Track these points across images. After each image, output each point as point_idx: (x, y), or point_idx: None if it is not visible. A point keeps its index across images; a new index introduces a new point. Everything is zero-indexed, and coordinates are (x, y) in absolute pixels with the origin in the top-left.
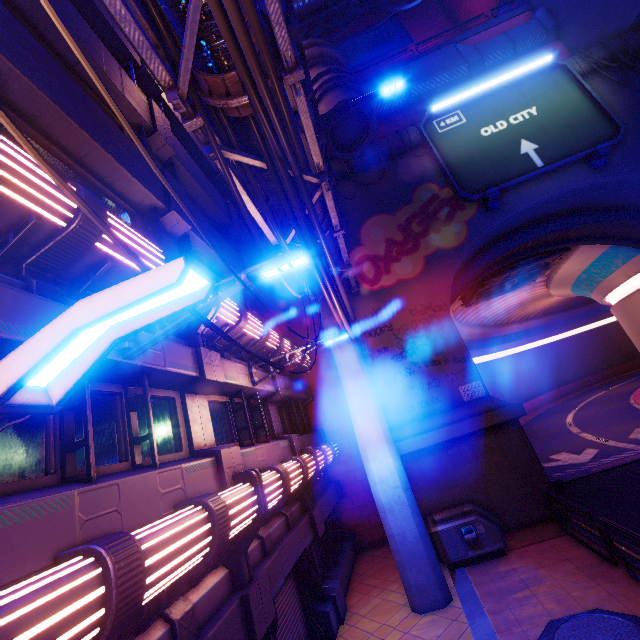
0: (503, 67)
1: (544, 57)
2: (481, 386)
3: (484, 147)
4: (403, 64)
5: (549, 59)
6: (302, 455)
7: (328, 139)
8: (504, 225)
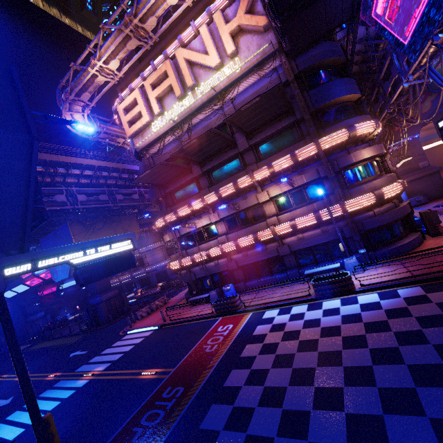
0: None
1: None
2: (427, 162)
3: None
4: None
5: None
6: None
7: None
8: None
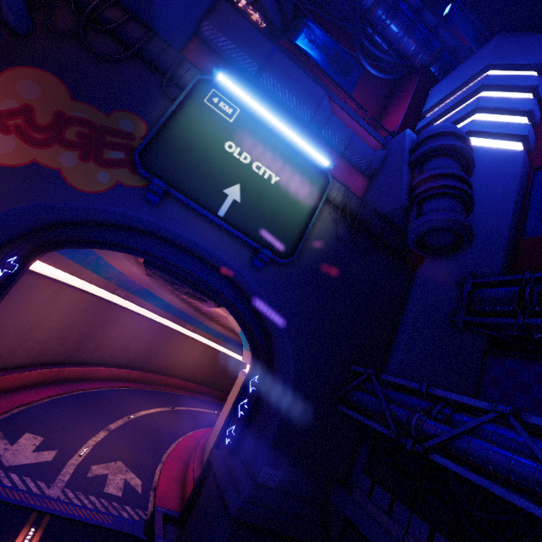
0: (329, 150)
1: (324, 157)
2: None
3: (211, 153)
4: (290, 57)
5: (326, 164)
6: None
7: None
8: (157, 227)
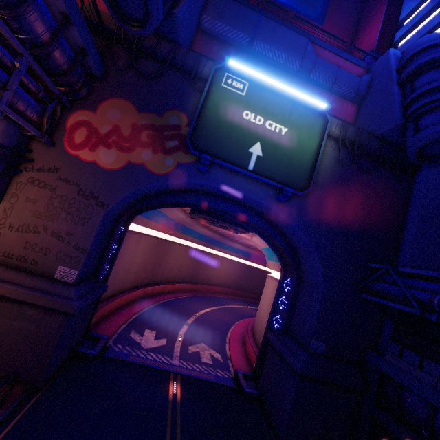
0: (318, 89)
1: (321, 102)
2: (75, 275)
3: (235, 124)
4: (273, 18)
5: (324, 106)
6: None
7: None
8: (206, 187)
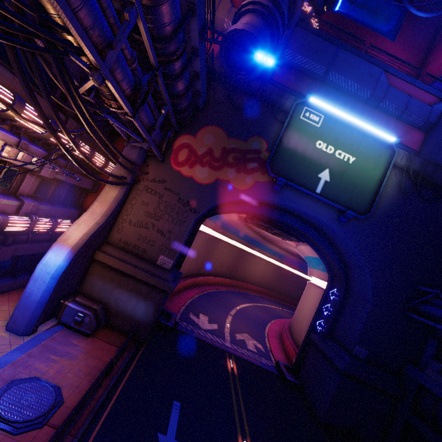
0: (386, 116)
1: (391, 136)
2: (171, 264)
3: (308, 152)
4: (349, 49)
5: (392, 140)
6: (21, 216)
7: (223, 48)
8: (275, 202)
